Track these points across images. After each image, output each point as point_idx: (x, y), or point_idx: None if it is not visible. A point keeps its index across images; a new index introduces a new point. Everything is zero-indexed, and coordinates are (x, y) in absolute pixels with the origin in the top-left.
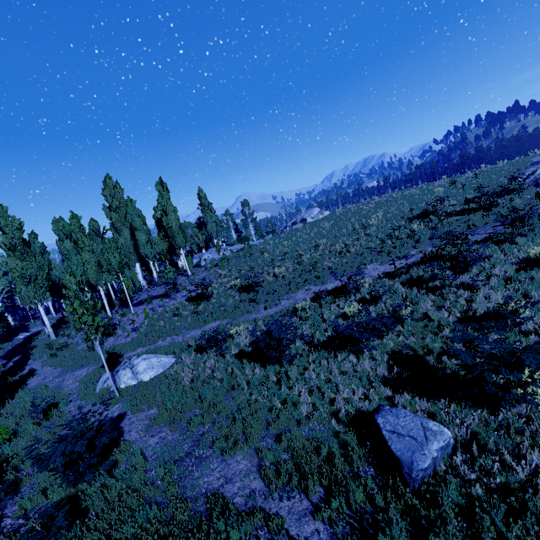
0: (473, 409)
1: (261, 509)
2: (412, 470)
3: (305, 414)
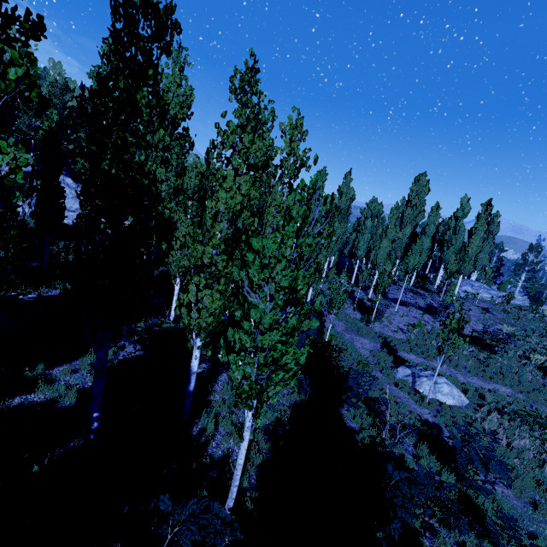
0: None
1: None
2: None
3: None
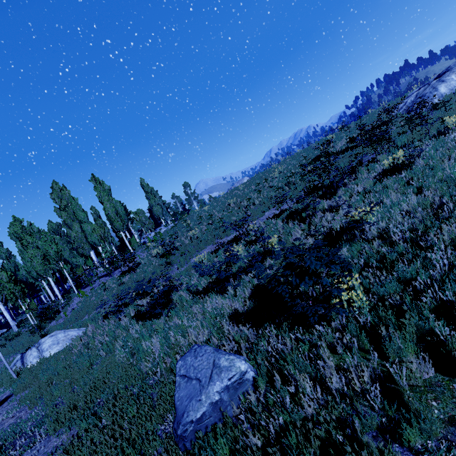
0: (294, 332)
1: None
2: (179, 424)
3: (149, 368)
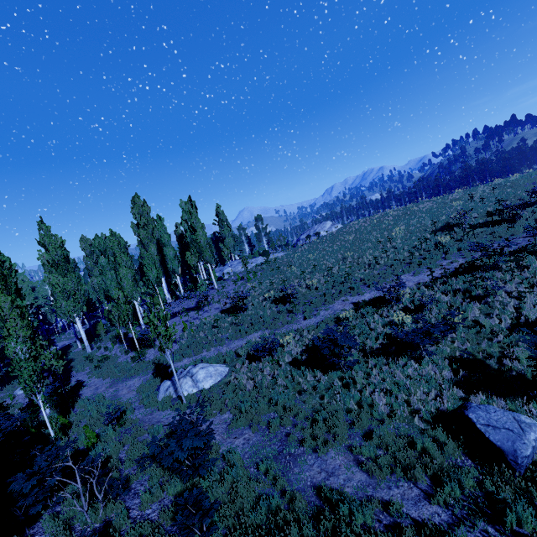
0: None
1: (374, 496)
2: (517, 457)
3: (384, 415)
